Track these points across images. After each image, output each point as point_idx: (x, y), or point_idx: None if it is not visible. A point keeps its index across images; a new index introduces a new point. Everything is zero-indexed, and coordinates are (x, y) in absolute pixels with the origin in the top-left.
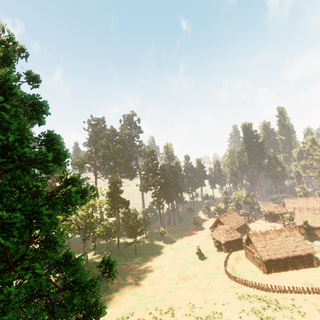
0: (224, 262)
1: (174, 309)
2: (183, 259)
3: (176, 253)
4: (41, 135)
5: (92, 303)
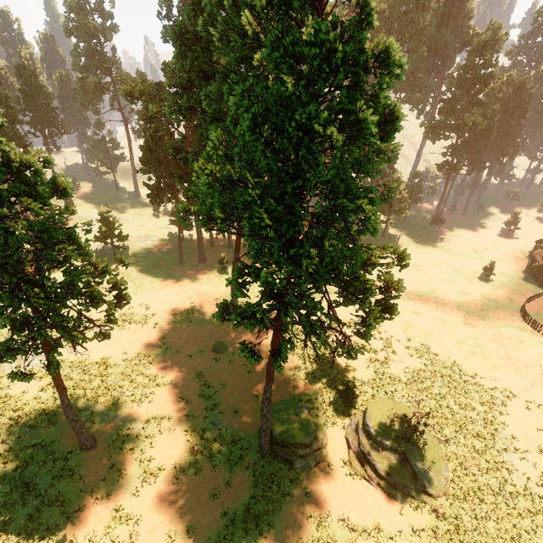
0: (529, 298)
1: (418, 312)
2: (455, 269)
3: (446, 256)
4: (385, 109)
5: (395, 281)
